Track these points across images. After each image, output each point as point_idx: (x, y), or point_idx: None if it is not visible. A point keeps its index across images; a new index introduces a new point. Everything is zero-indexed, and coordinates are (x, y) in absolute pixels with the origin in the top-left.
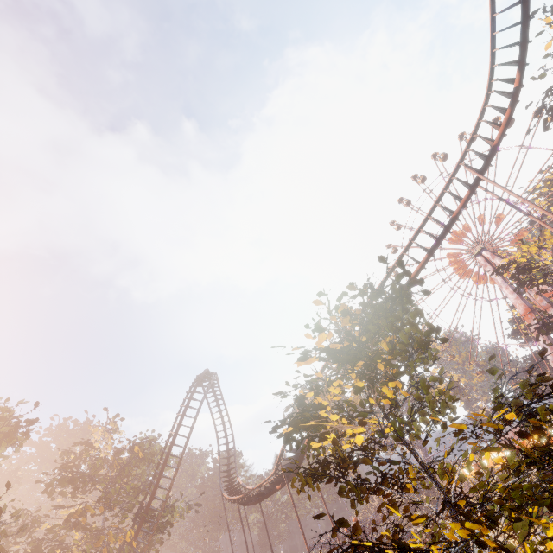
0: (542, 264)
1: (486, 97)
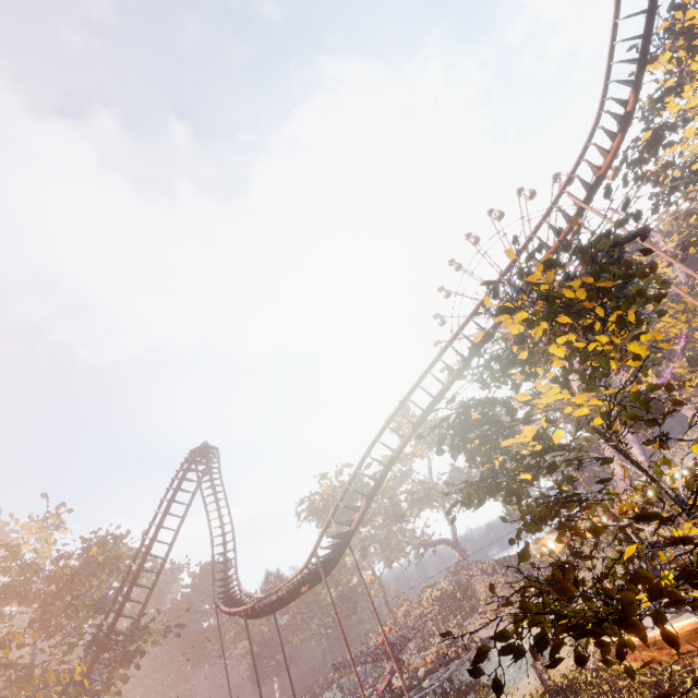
0: None
1: (598, 117)
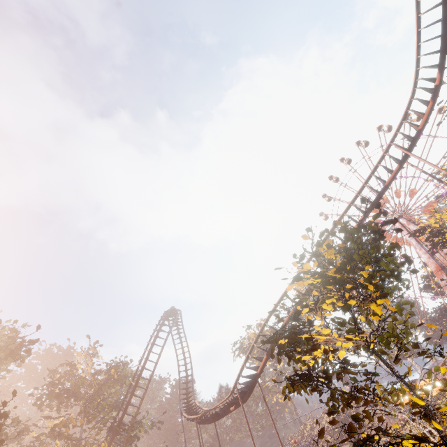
0: None
1: (413, 92)
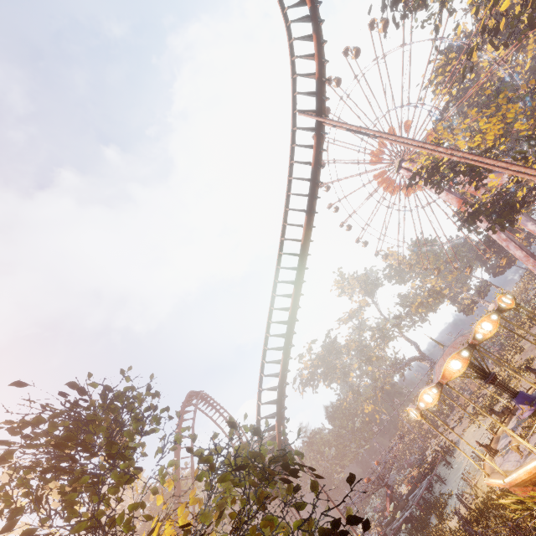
0: (445, 160)
1: (287, 30)
